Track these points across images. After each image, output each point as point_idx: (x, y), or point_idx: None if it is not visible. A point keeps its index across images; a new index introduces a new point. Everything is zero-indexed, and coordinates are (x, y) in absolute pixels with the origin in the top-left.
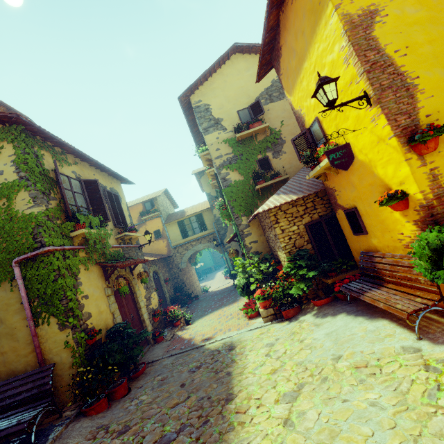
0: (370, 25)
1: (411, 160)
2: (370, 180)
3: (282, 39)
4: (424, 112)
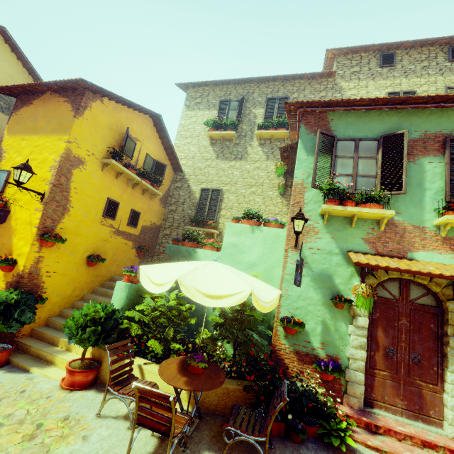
0: (76, 166)
1: (35, 246)
2: (6, 241)
3: (37, 102)
4: (62, 226)
